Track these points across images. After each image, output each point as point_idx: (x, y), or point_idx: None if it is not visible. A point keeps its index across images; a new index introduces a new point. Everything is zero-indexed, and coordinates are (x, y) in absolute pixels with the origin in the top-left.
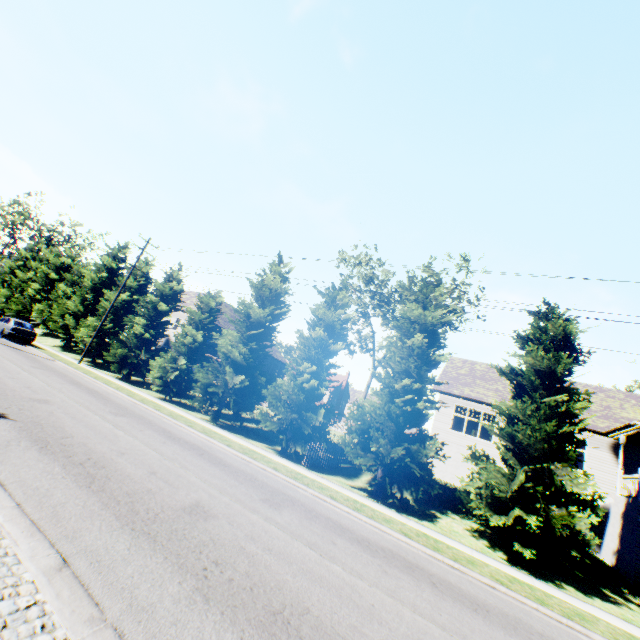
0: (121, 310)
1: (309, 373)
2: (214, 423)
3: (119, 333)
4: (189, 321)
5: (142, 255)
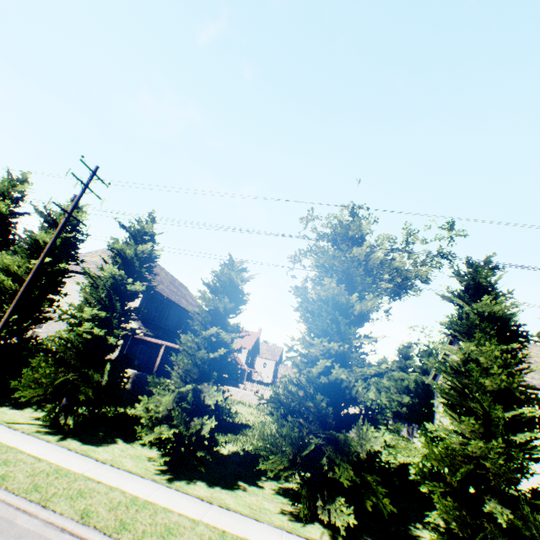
0: (30, 288)
1: (504, 418)
2: (314, 523)
3: (28, 330)
4: (202, 314)
5: (83, 194)
